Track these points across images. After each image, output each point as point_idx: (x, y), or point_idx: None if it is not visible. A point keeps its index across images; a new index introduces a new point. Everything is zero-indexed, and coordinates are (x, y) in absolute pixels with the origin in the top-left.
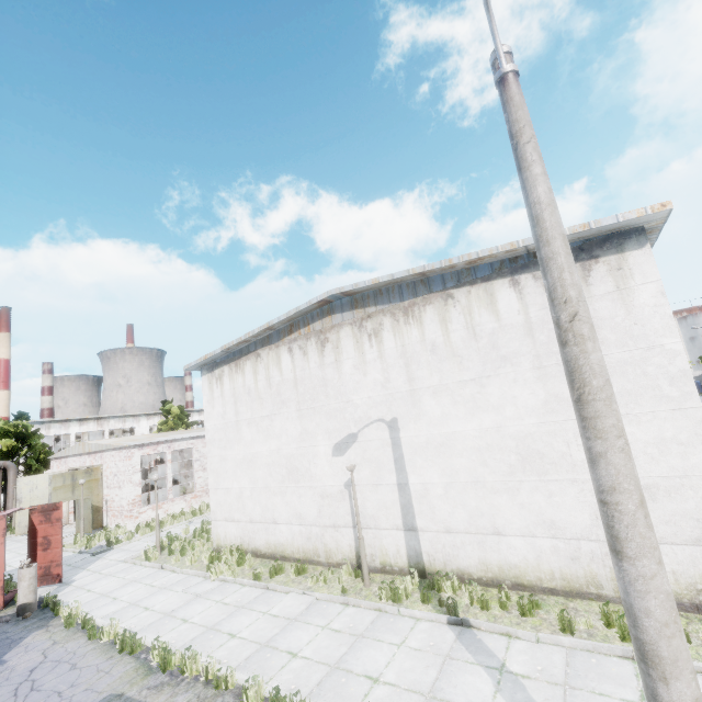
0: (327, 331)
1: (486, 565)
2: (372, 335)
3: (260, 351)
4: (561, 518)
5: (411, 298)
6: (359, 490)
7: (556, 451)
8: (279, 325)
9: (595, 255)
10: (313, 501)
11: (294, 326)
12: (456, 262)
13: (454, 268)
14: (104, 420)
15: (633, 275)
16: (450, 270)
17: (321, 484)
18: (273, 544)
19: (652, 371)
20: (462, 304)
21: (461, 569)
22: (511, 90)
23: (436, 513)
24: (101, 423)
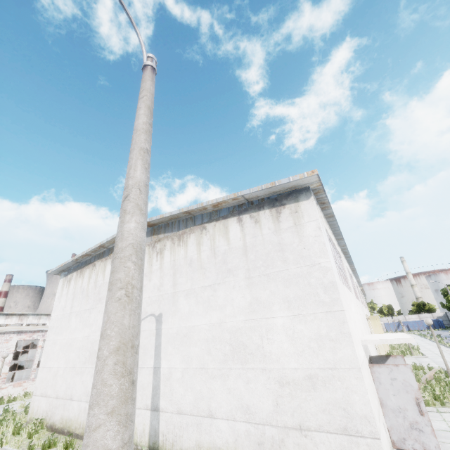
0: None
1: (200, 447)
2: (159, 252)
3: (96, 262)
4: (253, 403)
5: (184, 229)
6: None
7: (254, 343)
8: (108, 244)
9: (283, 203)
10: None
11: None
12: (205, 205)
13: (207, 209)
14: (25, 316)
15: (303, 216)
16: (205, 211)
17: None
18: (65, 419)
19: (313, 282)
20: (210, 233)
21: None
22: (144, 73)
23: (173, 395)
24: (22, 318)
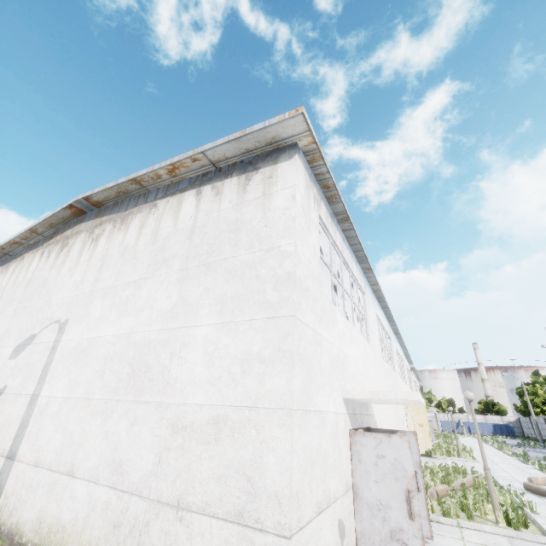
0: (71, 237)
1: (41, 522)
2: (94, 239)
3: (26, 254)
4: (129, 457)
5: (132, 208)
6: (3, 400)
7: (160, 364)
8: (43, 229)
9: (258, 167)
10: None
11: (56, 233)
12: (156, 168)
13: (163, 179)
14: None
15: (277, 182)
16: (162, 182)
17: None
18: None
19: (264, 273)
20: (159, 212)
21: (18, 525)
22: None
23: (39, 437)
24: None
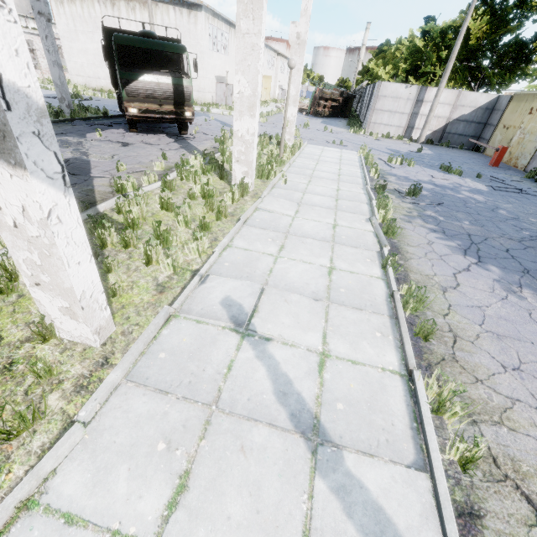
0: None
1: None
2: (132, 9)
3: None
4: None
5: None
6: None
7: None
8: None
9: (192, 9)
10: None
11: None
12: None
13: None
14: None
15: (198, 20)
16: None
17: None
18: (99, 87)
19: (197, 49)
20: (161, 10)
21: None
22: None
23: None
24: None
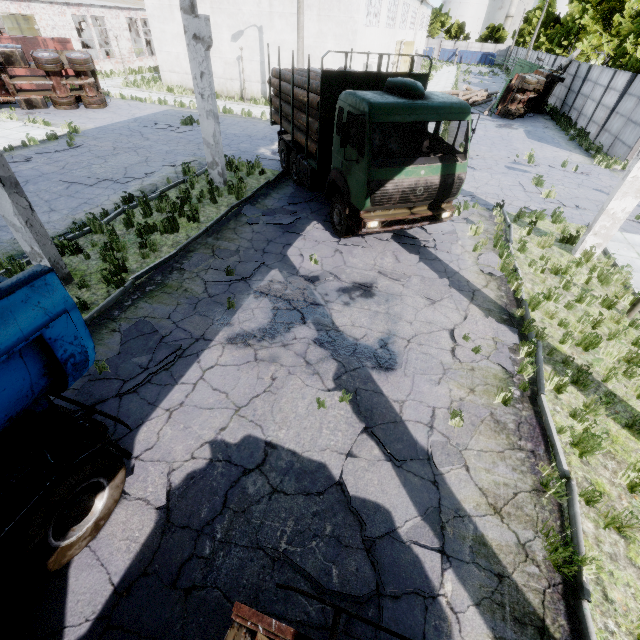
0: None
1: None
2: None
3: None
4: None
5: None
6: (243, 63)
7: (316, 55)
8: None
9: None
10: (221, 66)
11: None
12: None
13: None
14: None
15: None
16: None
17: (225, 57)
18: None
19: (349, 28)
20: None
21: None
22: None
23: None
24: None
